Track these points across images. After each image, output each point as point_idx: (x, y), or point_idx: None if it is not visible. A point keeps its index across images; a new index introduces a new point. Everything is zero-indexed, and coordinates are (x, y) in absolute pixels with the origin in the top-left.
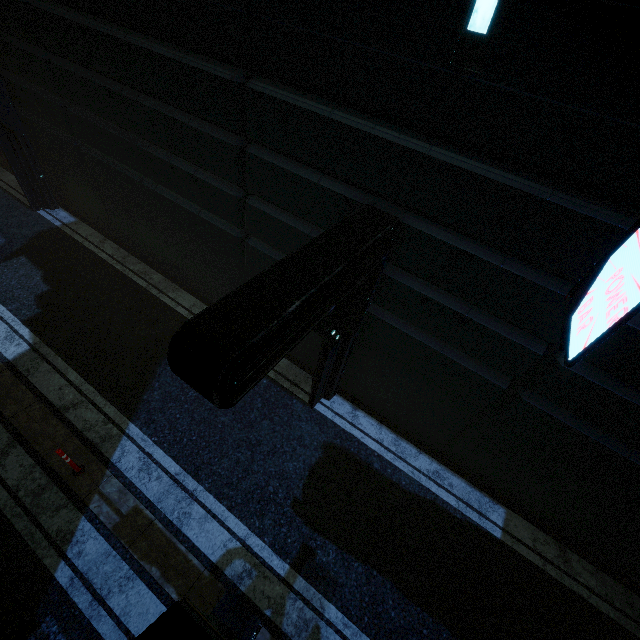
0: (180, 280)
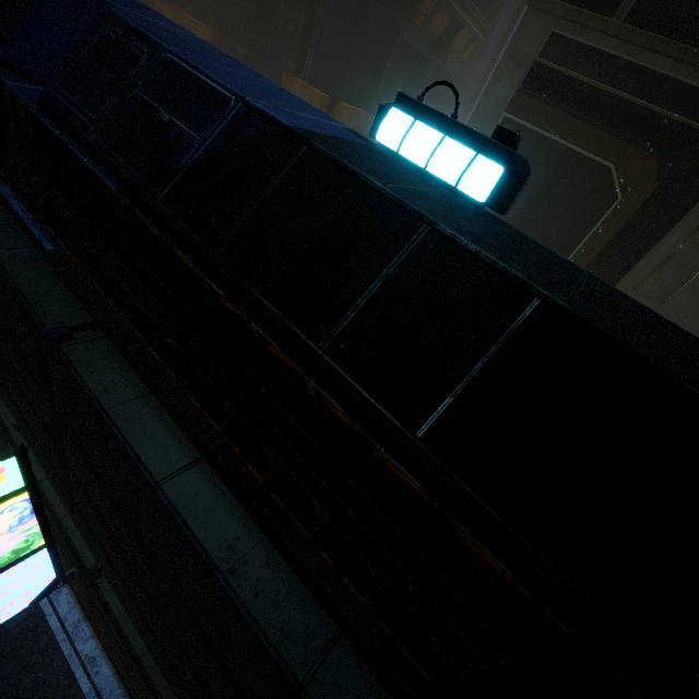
0: None
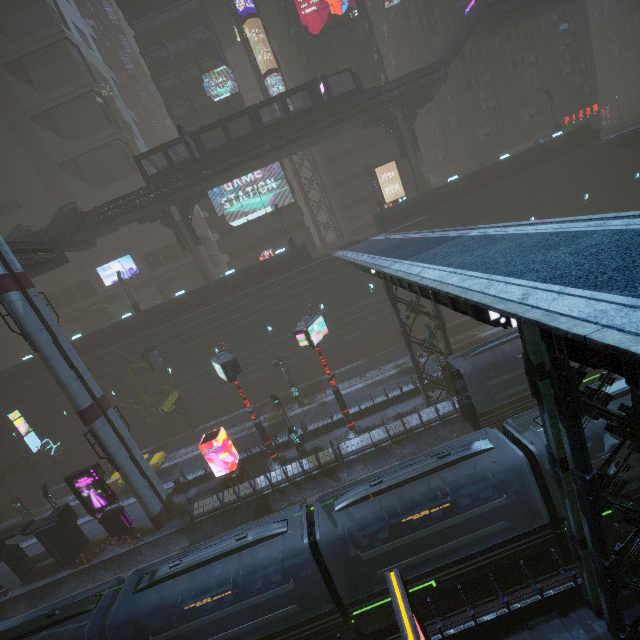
0: (7, 504)
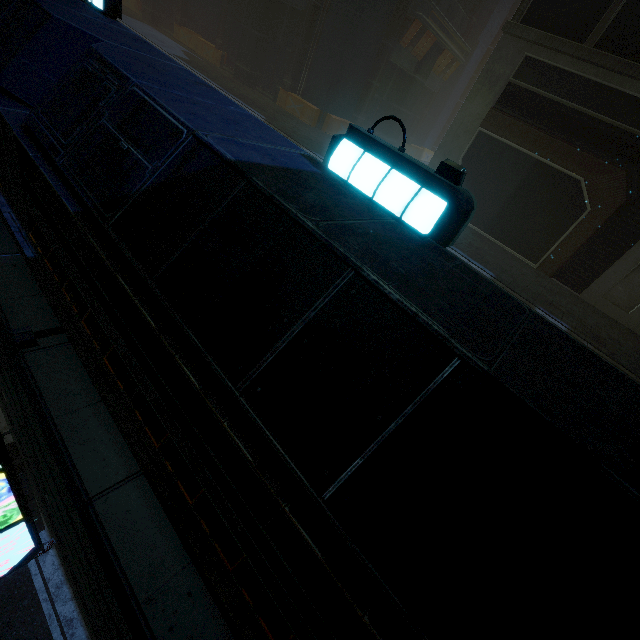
0: None
